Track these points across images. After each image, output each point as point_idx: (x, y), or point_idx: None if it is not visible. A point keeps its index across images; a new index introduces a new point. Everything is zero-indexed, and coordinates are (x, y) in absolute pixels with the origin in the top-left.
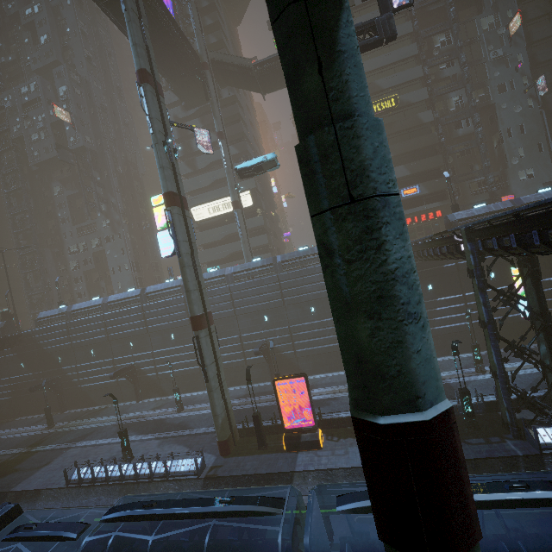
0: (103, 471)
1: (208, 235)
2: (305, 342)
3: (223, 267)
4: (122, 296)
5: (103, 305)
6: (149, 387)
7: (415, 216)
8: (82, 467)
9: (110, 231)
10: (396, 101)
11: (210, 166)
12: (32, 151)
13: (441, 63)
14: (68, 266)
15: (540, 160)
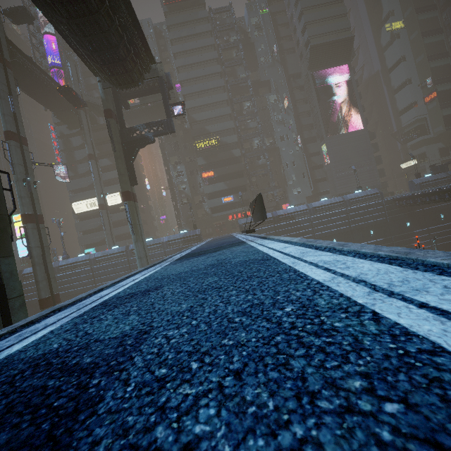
0: None
1: (86, 223)
2: None
3: (98, 249)
4: None
5: None
6: None
7: (234, 214)
8: None
9: None
10: (218, 141)
11: (89, 171)
12: None
13: (246, 120)
14: None
15: (304, 183)
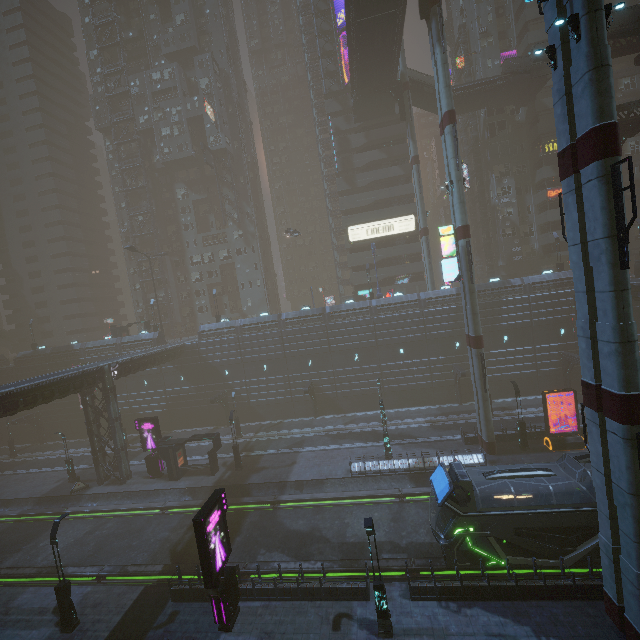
0: (384, 464)
1: (362, 256)
2: (495, 368)
3: (376, 291)
4: (301, 313)
5: (280, 322)
6: (326, 405)
7: None
8: (357, 462)
9: (243, 243)
10: None
11: (369, 184)
12: (162, 147)
13: None
14: (189, 277)
15: None
